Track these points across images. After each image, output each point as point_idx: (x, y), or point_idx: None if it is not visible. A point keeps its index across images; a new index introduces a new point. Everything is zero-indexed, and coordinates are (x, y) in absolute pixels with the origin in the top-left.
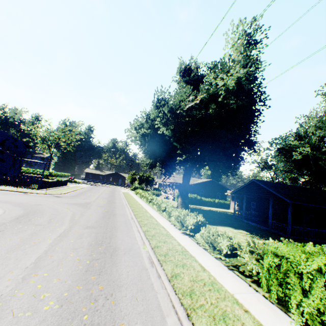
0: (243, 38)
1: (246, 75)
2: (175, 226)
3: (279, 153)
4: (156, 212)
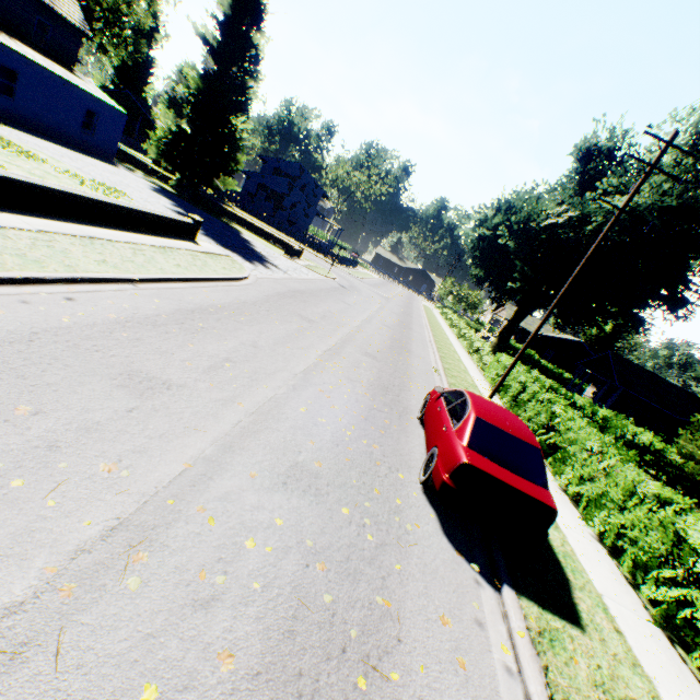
0: (689, 136)
1: (644, 204)
2: (463, 348)
3: None
4: (453, 336)
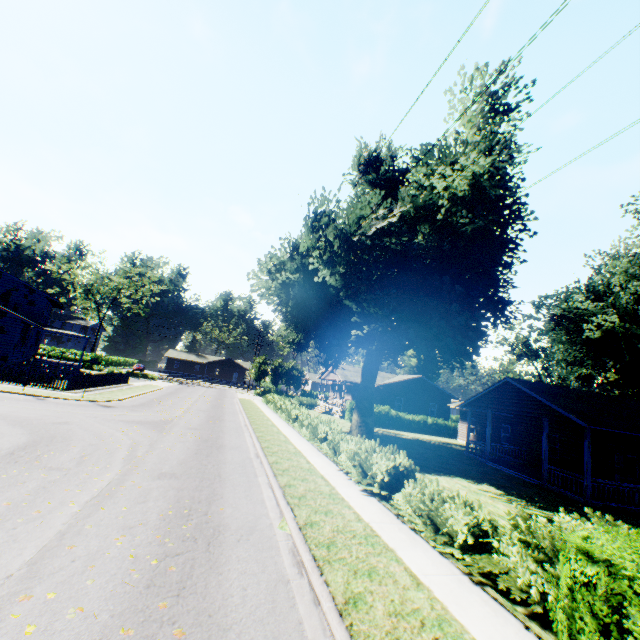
0: (482, 102)
1: (492, 169)
2: (348, 475)
3: (556, 326)
4: (307, 442)
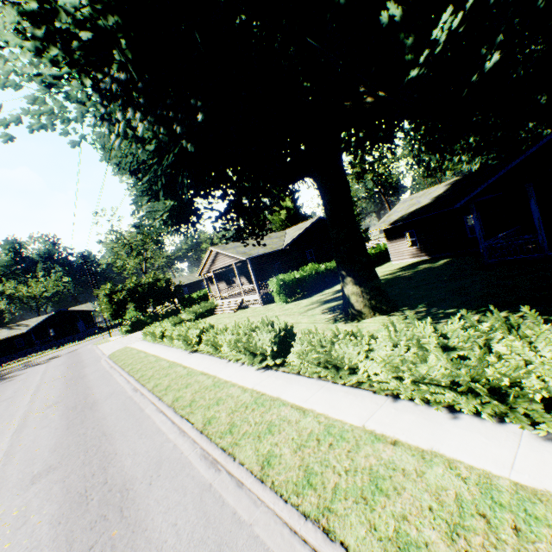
0: None
1: None
2: None
3: None
4: (490, 425)
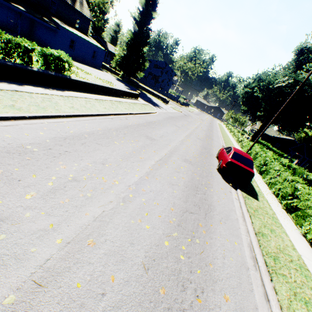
0: None
1: None
2: (234, 140)
3: None
4: (231, 136)
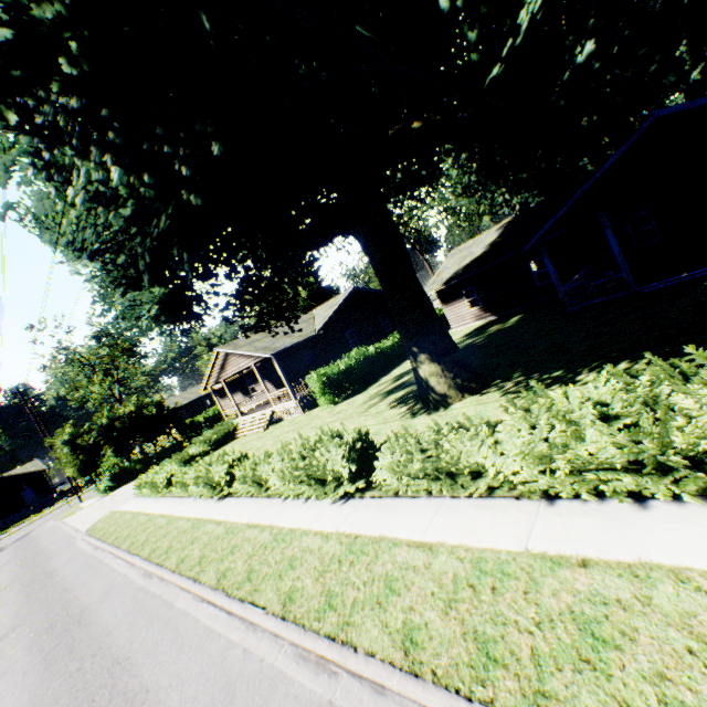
0: None
1: None
2: None
3: None
4: (697, 508)
